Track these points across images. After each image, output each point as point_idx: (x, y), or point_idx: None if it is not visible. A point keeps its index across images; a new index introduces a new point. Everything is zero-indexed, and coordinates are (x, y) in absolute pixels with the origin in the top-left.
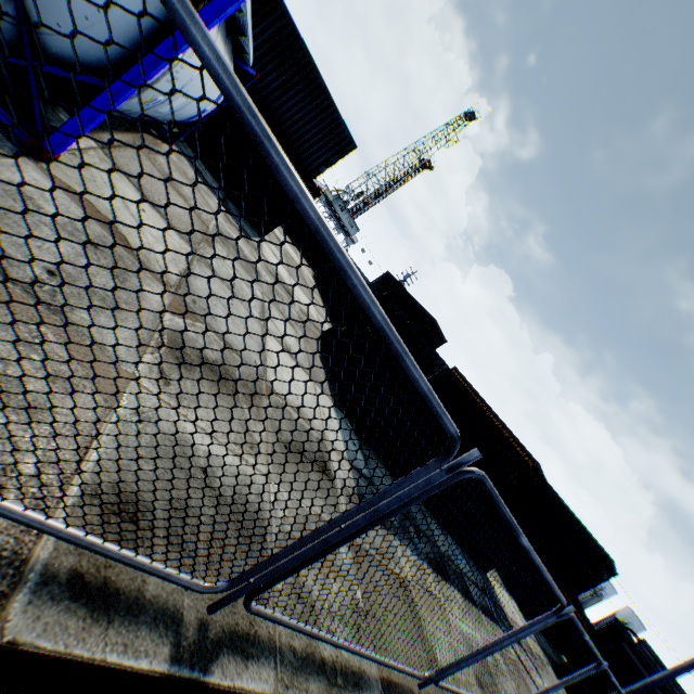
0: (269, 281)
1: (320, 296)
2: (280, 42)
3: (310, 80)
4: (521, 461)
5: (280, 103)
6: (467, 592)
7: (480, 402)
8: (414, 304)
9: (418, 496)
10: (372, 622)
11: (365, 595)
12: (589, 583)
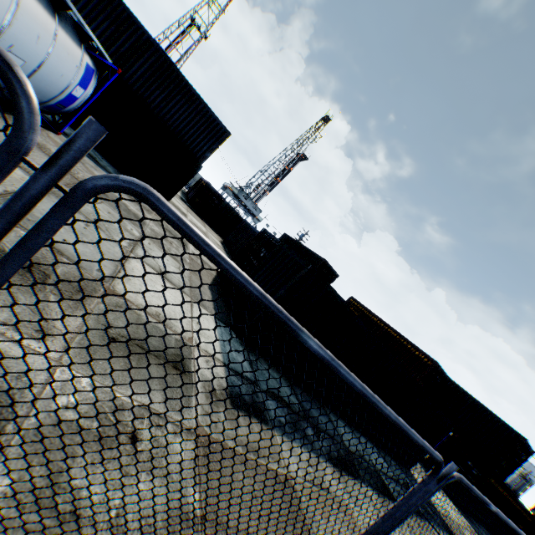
0: (157, 230)
1: (225, 253)
2: (158, 69)
3: (185, 92)
4: (421, 363)
5: (165, 111)
6: (384, 488)
7: (377, 320)
8: (307, 251)
9: (23, 238)
10: (211, 532)
11: (208, 497)
12: (511, 466)
